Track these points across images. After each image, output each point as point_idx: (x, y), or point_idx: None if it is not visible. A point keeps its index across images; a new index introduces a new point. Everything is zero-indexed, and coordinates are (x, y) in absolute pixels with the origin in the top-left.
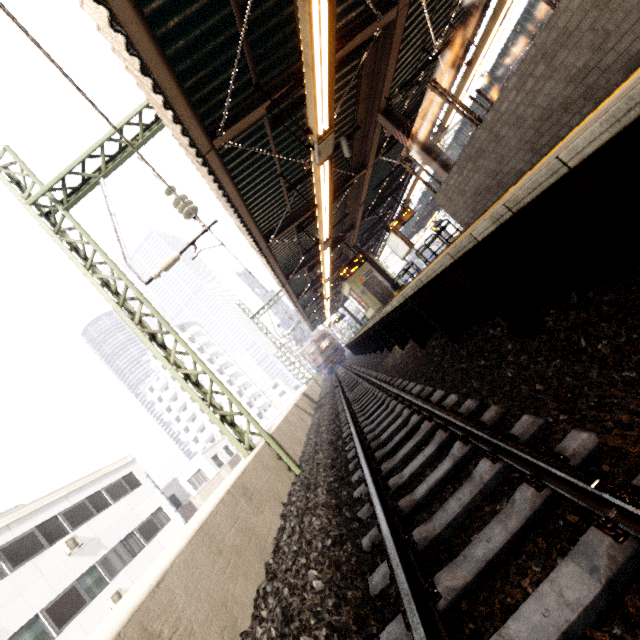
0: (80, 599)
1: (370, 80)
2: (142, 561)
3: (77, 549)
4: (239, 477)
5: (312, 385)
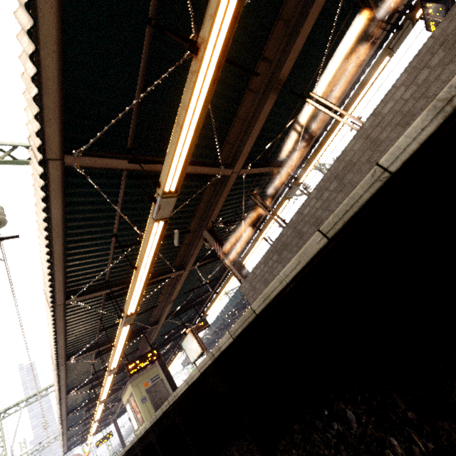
0: None
1: (205, 207)
2: None
3: None
4: None
5: None
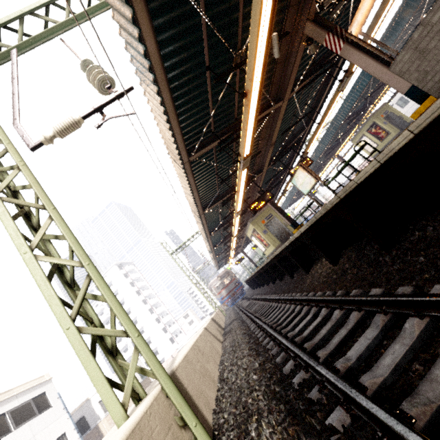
0: None
1: None
2: None
3: None
4: None
5: (218, 313)
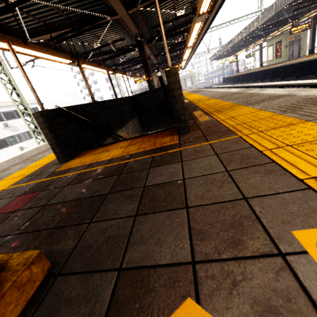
0: (7, 144)
1: None
2: (34, 141)
3: (7, 128)
4: (21, 154)
5: None
